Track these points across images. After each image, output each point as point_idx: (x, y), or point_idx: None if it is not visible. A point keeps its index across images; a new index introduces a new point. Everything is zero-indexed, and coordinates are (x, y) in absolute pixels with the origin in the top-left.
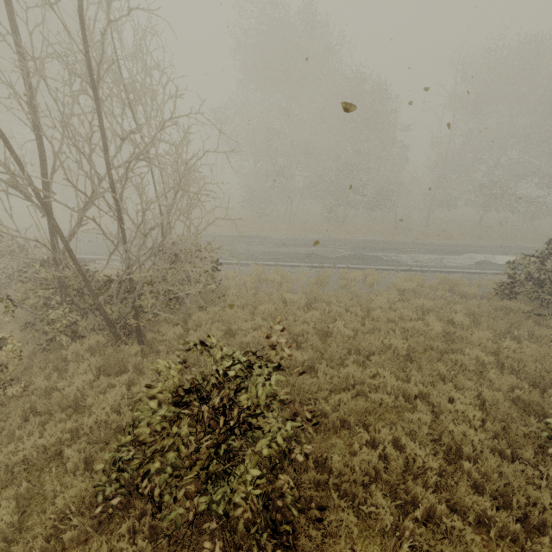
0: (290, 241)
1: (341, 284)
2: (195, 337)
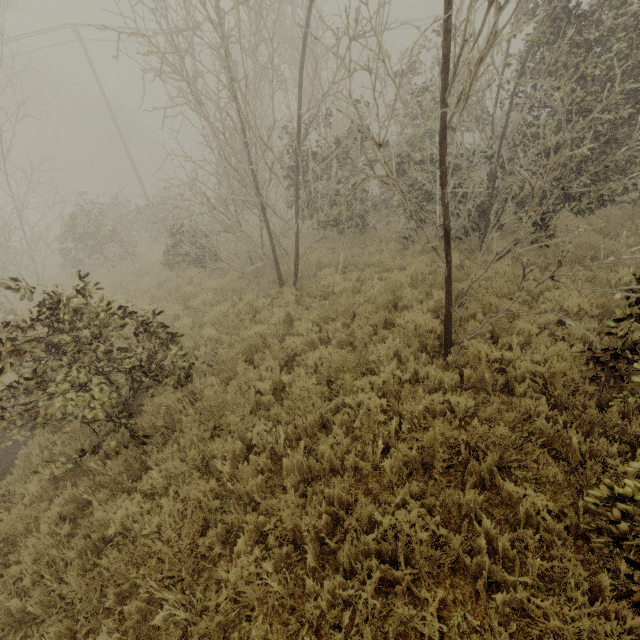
0: None
1: None
2: None
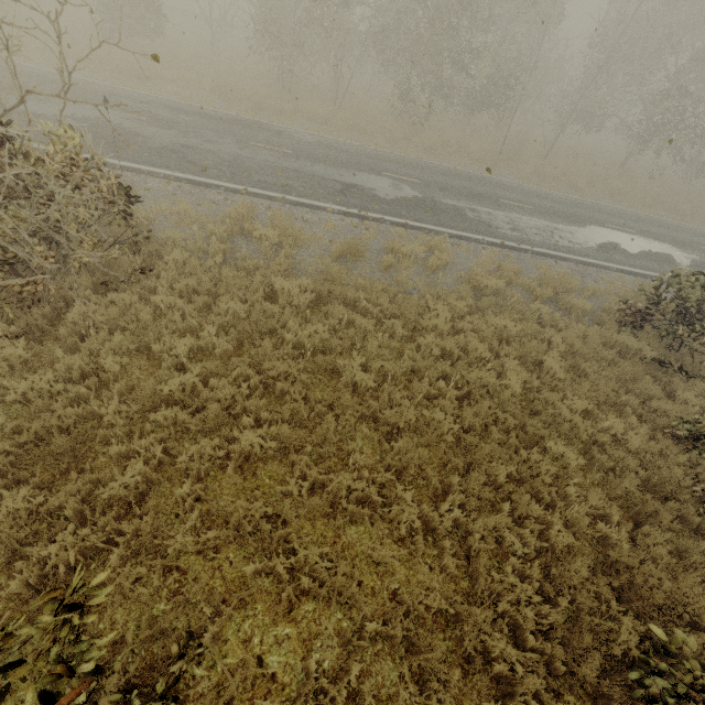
0: (321, 151)
1: (384, 263)
2: (50, 376)
